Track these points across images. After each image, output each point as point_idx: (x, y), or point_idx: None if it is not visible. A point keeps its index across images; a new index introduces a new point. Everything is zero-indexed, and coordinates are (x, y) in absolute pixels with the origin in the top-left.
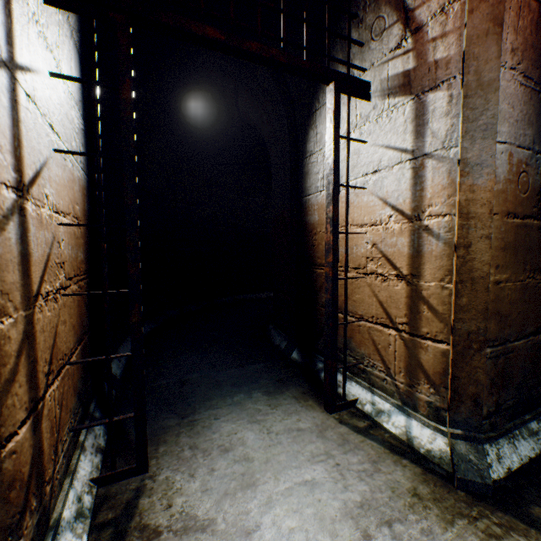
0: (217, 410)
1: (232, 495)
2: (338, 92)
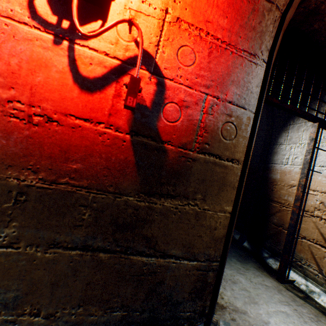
0: None
1: (249, 304)
2: (319, 127)
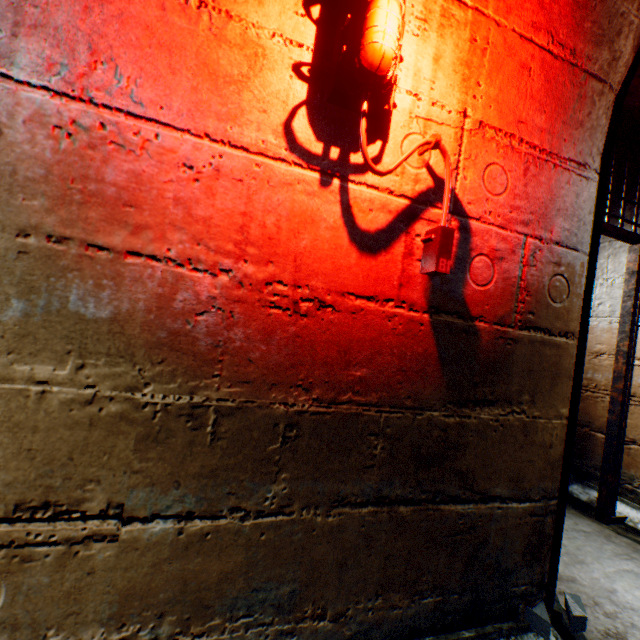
0: None
1: (572, 565)
2: None
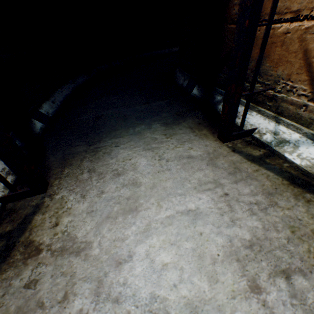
0: (119, 139)
1: (113, 220)
2: None
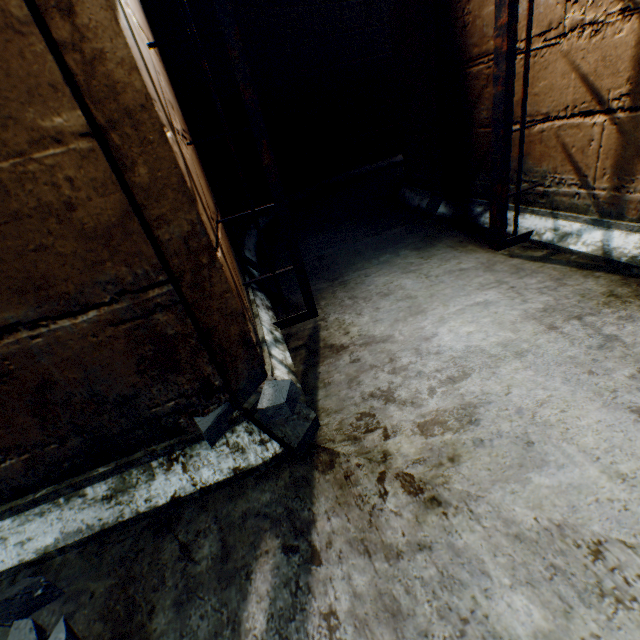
0: (365, 271)
1: (403, 321)
2: None
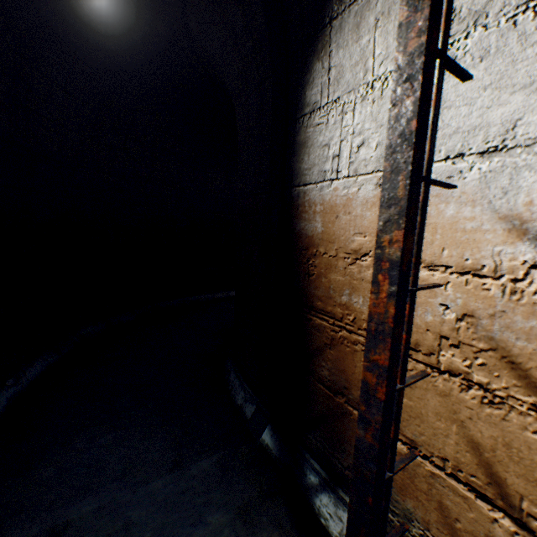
0: None
1: None
2: None
